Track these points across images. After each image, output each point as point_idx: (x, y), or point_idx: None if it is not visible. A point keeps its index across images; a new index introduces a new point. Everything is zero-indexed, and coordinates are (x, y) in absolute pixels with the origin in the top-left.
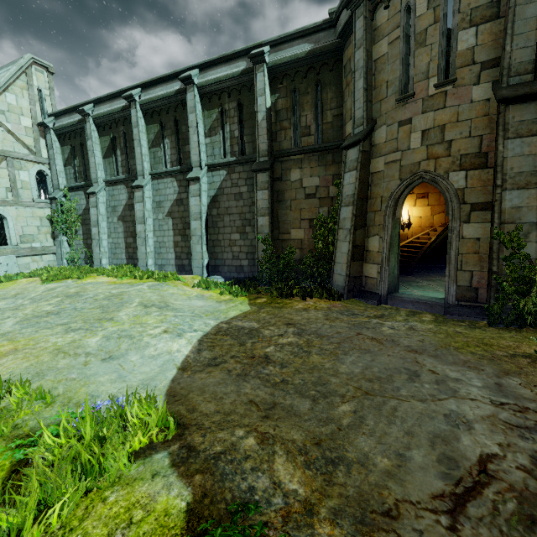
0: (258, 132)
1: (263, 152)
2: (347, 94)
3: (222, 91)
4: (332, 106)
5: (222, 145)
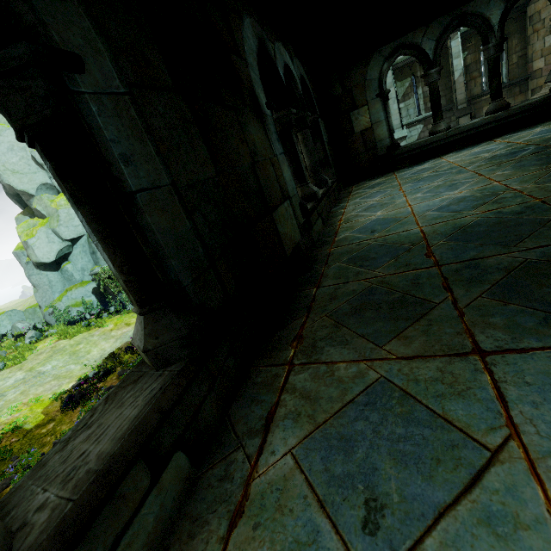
0: (455, 87)
1: (460, 101)
2: (535, 39)
3: (414, 62)
4: (517, 50)
5: (416, 105)
